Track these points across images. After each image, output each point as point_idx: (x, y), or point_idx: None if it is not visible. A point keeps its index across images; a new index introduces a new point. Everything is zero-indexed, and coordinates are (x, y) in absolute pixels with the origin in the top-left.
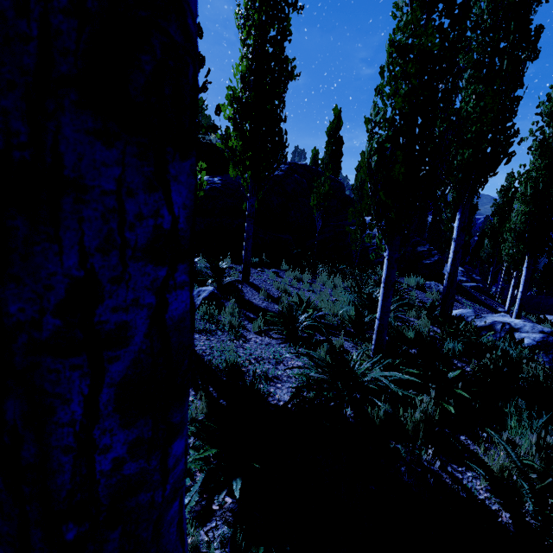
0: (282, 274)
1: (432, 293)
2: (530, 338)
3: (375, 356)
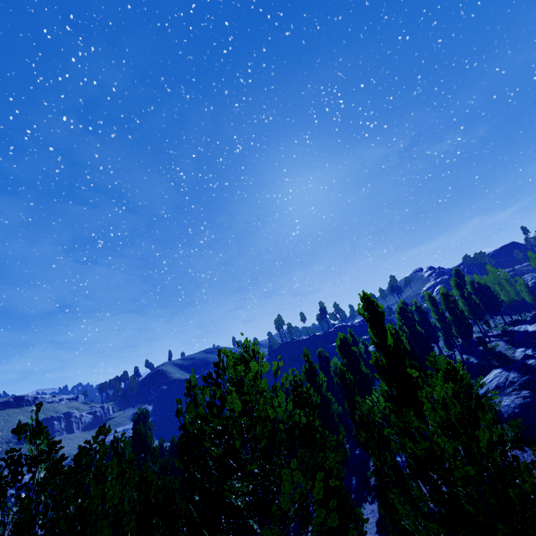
0: None
1: None
2: None
3: None
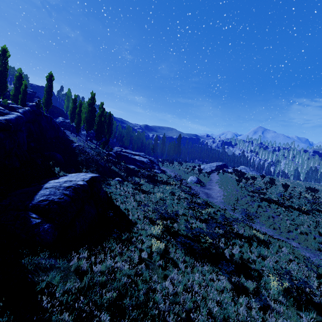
0: None
1: None
2: None
3: None
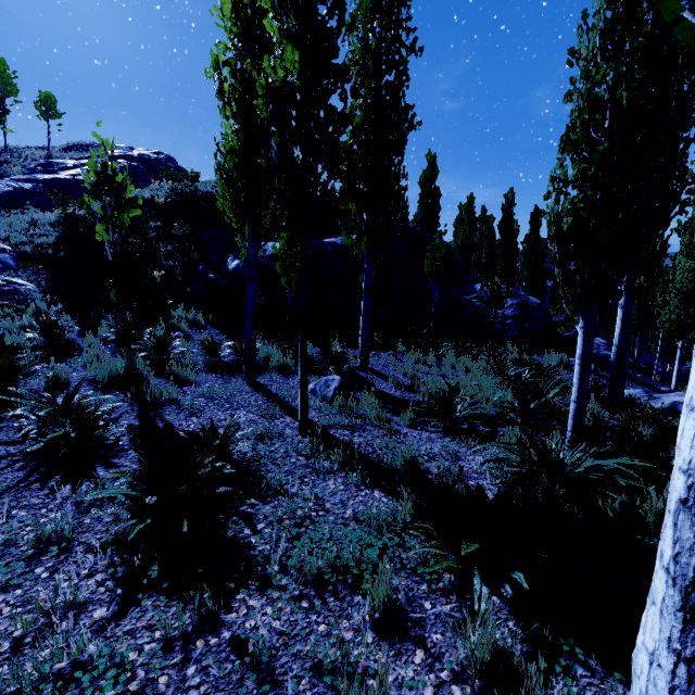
0: (400, 357)
1: None
2: None
3: (579, 444)
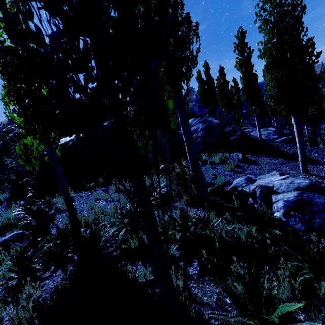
0: (110, 189)
1: (227, 165)
2: (285, 199)
3: None
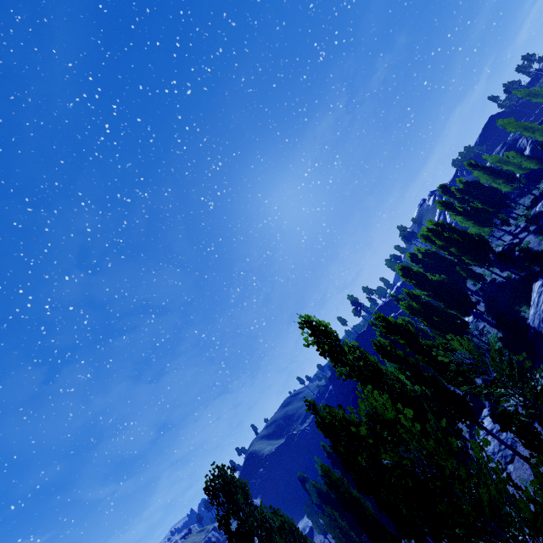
0: None
1: None
2: None
3: None
